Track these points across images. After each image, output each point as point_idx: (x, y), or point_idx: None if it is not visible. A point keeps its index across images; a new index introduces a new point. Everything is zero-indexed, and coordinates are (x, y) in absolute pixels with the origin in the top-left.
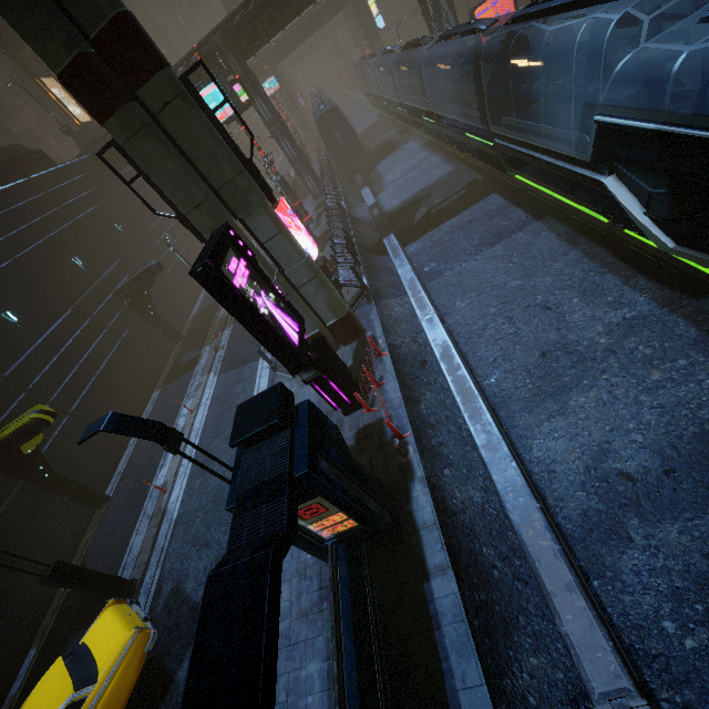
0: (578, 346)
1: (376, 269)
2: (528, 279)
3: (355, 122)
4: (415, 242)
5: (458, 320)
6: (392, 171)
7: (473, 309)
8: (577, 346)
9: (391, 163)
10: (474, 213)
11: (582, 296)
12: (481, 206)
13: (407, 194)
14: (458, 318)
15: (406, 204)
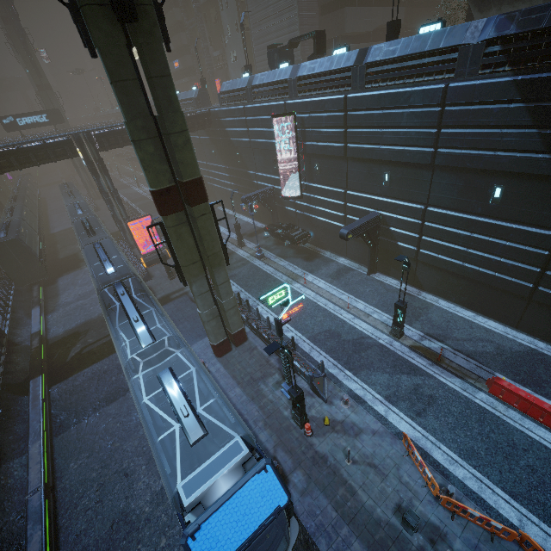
0: (133, 515)
1: (13, 417)
2: (124, 442)
3: (58, 217)
4: (62, 383)
5: (66, 486)
6: (69, 291)
7: (81, 472)
8: (133, 515)
9: (71, 281)
10: (111, 362)
11: (148, 463)
12: (117, 357)
13: (72, 323)
14: (67, 483)
15: (68, 334)
